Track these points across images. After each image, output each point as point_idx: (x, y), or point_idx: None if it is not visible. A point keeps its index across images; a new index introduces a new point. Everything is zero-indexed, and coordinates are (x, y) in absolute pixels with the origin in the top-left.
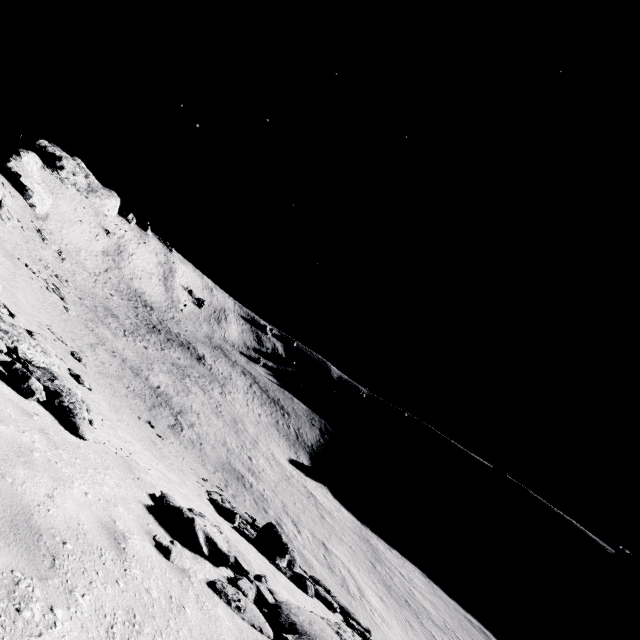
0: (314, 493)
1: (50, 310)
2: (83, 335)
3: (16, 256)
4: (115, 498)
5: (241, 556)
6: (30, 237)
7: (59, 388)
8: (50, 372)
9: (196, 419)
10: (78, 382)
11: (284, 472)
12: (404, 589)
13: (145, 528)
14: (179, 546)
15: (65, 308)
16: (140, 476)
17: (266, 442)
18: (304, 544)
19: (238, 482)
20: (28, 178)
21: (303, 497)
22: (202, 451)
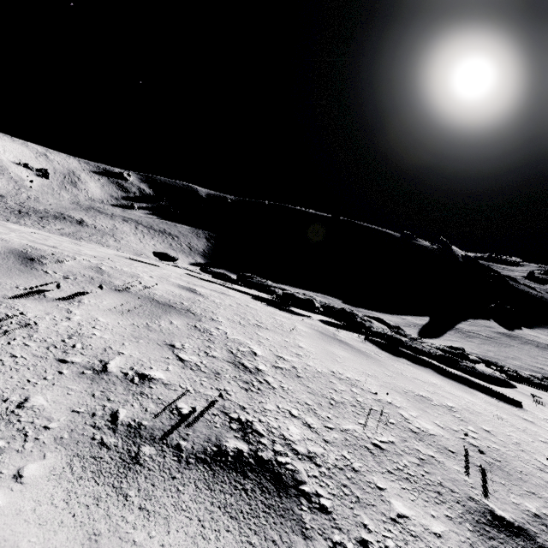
0: None
1: None
2: None
3: None
4: None
5: None
6: None
7: None
8: None
9: None
10: None
11: None
12: None
13: None
14: None
15: None
16: None
17: None
18: None
19: None
20: None
21: None
22: None
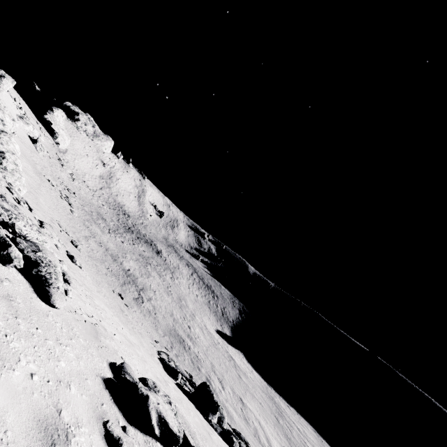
0: (233, 357)
1: (61, 211)
2: (81, 230)
3: (43, 174)
4: (70, 375)
5: (187, 428)
6: (54, 163)
7: (40, 259)
8: (36, 245)
9: (153, 295)
10: (72, 261)
11: (213, 339)
12: (300, 441)
13: (97, 411)
14: (131, 433)
15: (71, 211)
16: (105, 342)
17: (201, 316)
18: (226, 398)
19: (180, 345)
20: (56, 125)
21: (226, 360)
22: (156, 319)
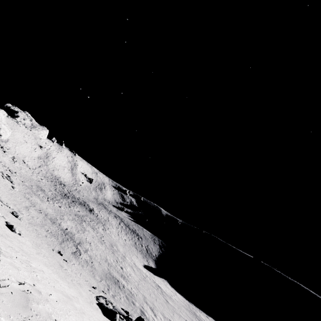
0: (160, 285)
1: (2, 188)
2: (22, 201)
3: None
4: None
5: None
6: None
7: None
8: None
9: (89, 246)
10: (11, 230)
11: (142, 274)
12: None
13: None
14: None
15: (12, 187)
16: (36, 309)
17: (130, 256)
18: None
19: (115, 285)
20: None
21: (154, 289)
22: (93, 267)
